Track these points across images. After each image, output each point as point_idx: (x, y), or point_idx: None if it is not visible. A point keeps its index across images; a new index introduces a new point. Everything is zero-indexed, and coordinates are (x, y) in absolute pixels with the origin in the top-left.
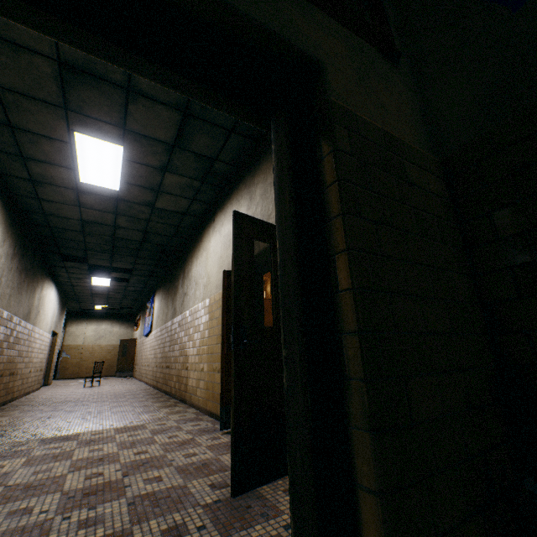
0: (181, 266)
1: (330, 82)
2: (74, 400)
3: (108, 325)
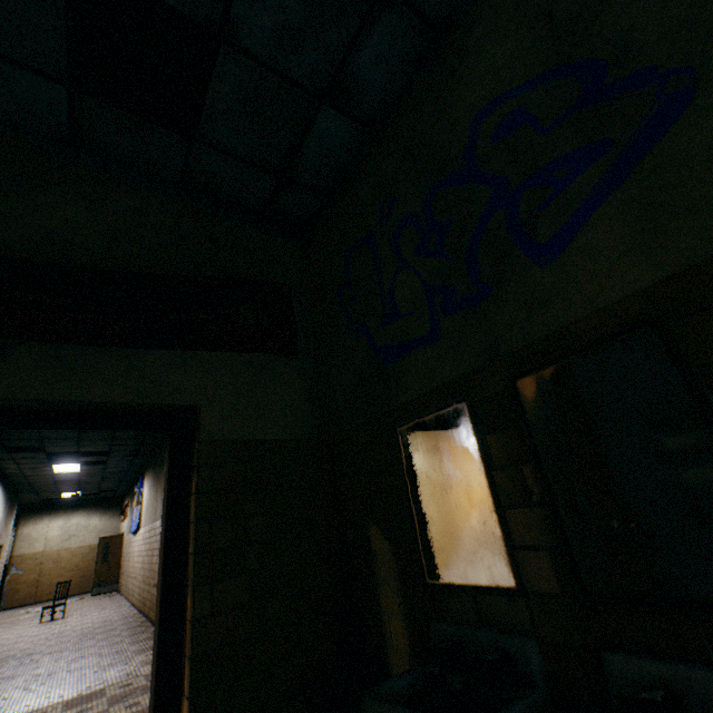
0: None
1: (203, 424)
2: (20, 654)
3: (83, 516)
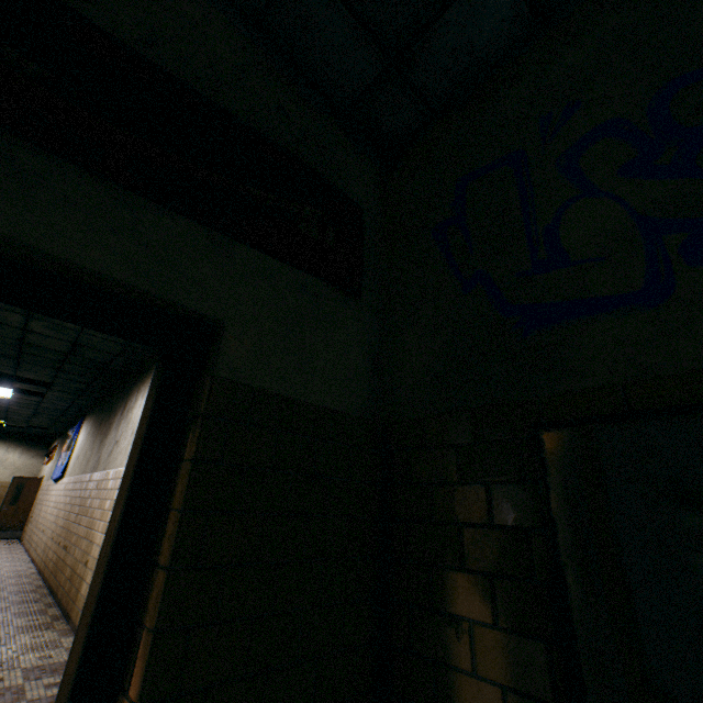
0: (124, 396)
1: (225, 351)
2: None
3: (1, 449)
